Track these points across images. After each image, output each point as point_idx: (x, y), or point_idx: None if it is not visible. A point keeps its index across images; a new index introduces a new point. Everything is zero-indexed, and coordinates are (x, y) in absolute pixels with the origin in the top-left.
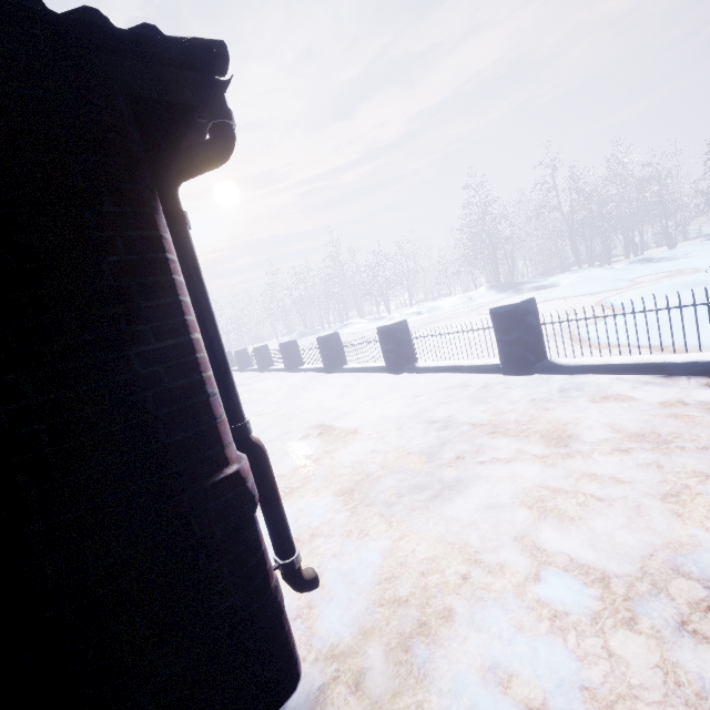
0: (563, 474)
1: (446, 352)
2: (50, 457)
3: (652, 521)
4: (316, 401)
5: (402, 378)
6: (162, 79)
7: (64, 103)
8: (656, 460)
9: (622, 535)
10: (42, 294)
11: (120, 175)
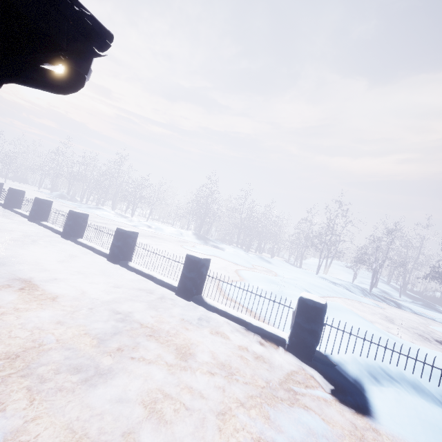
0: (176, 382)
1: (152, 261)
2: None
3: (207, 432)
4: (38, 256)
5: (114, 268)
6: (48, 14)
7: None
8: (224, 385)
9: (188, 441)
10: None
11: None
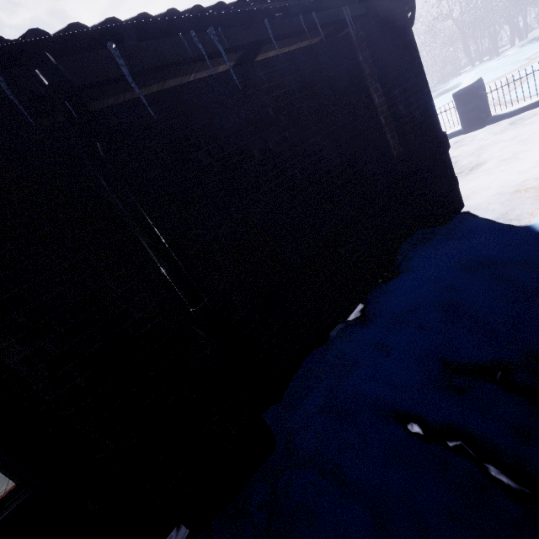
0: (532, 142)
1: None
2: (420, 122)
3: None
4: None
5: None
6: None
7: (401, 13)
8: None
9: None
10: (411, 75)
11: (412, 34)
